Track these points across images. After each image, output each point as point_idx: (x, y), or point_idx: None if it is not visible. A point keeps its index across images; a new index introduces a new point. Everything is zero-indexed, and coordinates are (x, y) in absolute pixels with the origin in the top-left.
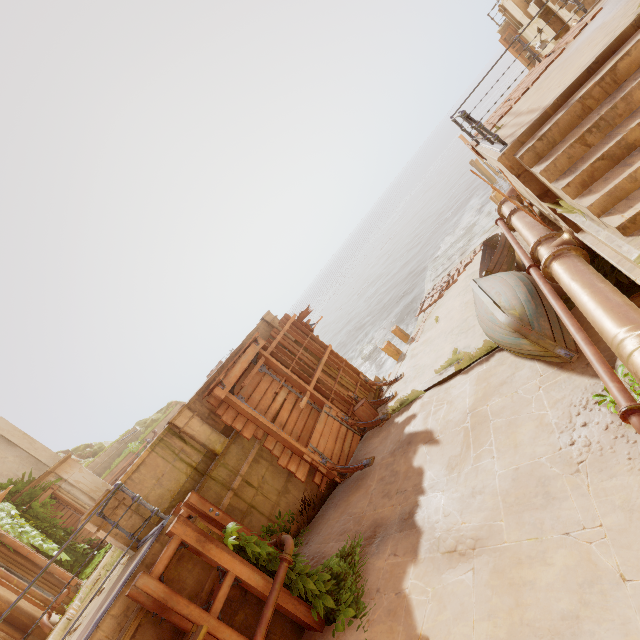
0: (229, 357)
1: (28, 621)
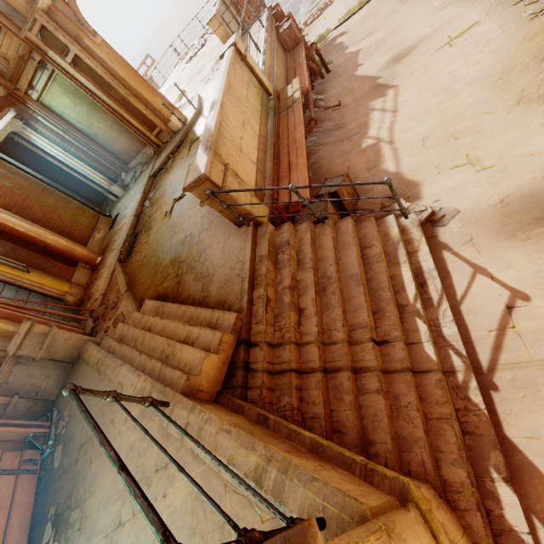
0: None
1: None
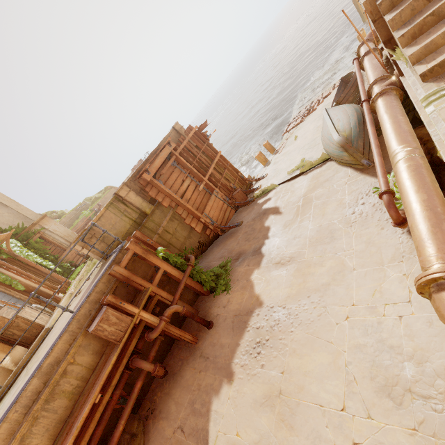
0: (151, 154)
1: (46, 295)
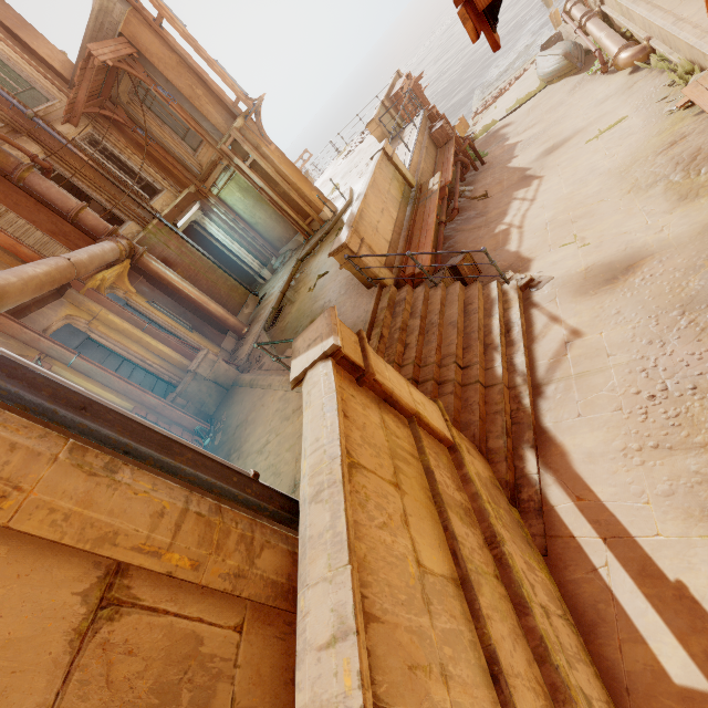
0: (391, 86)
1: None
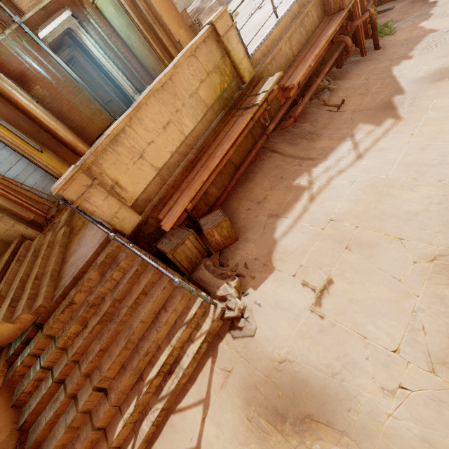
0: None
1: None
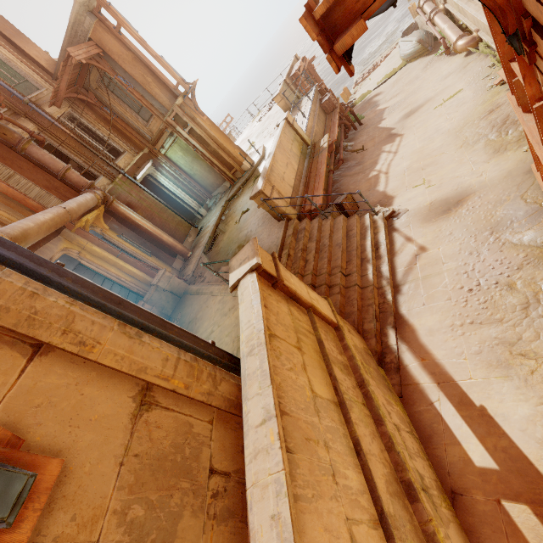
0: (290, 67)
1: None
